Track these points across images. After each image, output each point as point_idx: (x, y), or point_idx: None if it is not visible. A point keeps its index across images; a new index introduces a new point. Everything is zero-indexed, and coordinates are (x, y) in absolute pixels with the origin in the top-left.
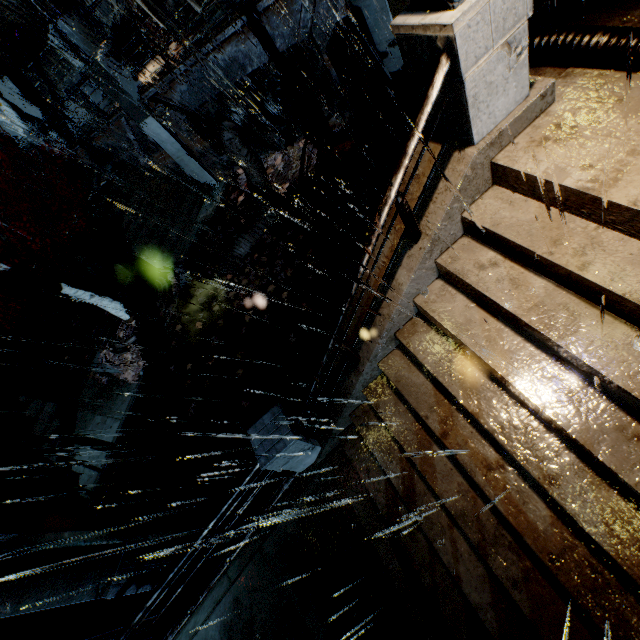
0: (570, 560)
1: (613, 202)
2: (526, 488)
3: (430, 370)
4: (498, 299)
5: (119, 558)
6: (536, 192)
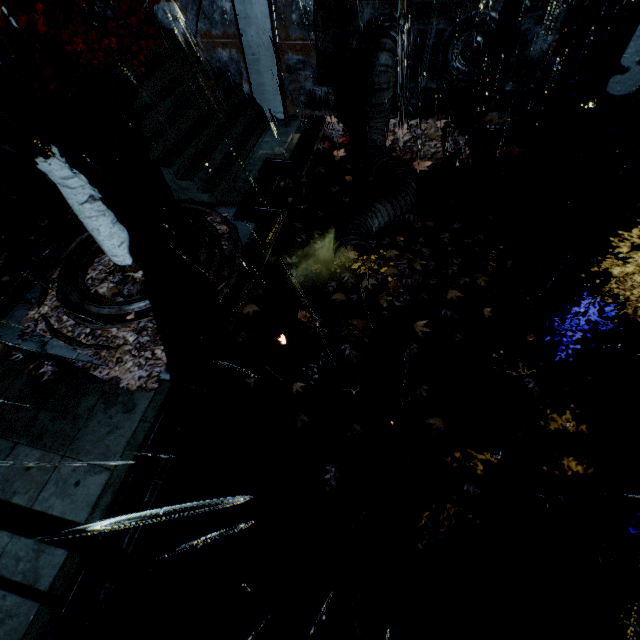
0: None
1: None
2: None
3: None
4: None
5: None
6: None
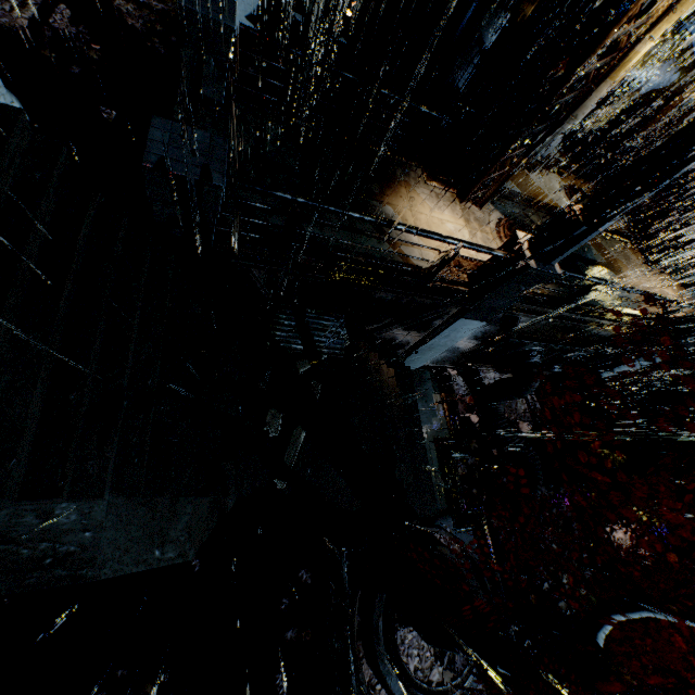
0: None
1: None
2: None
3: None
4: None
5: None
6: None
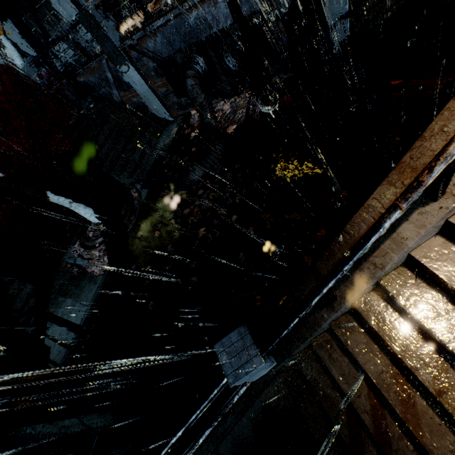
0: None
1: None
2: None
3: (427, 326)
4: None
5: (90, 450)
6: None
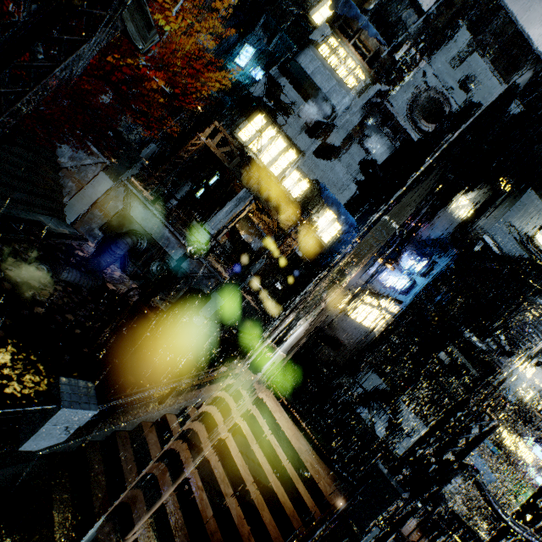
0: (216, 536)
1: (274, 415)
2: (209, 502)
3: (198, 430)
4: (238, 420)
5: None
6: (257, 401)
